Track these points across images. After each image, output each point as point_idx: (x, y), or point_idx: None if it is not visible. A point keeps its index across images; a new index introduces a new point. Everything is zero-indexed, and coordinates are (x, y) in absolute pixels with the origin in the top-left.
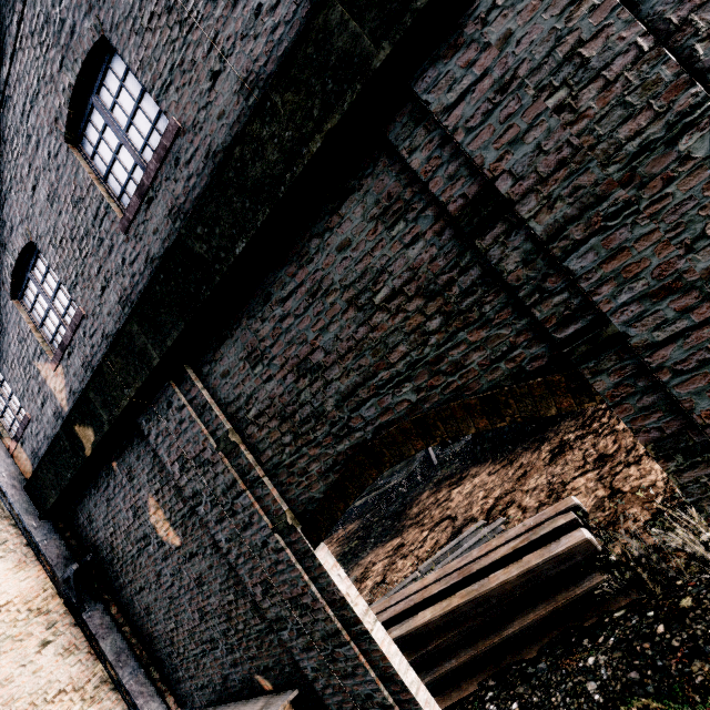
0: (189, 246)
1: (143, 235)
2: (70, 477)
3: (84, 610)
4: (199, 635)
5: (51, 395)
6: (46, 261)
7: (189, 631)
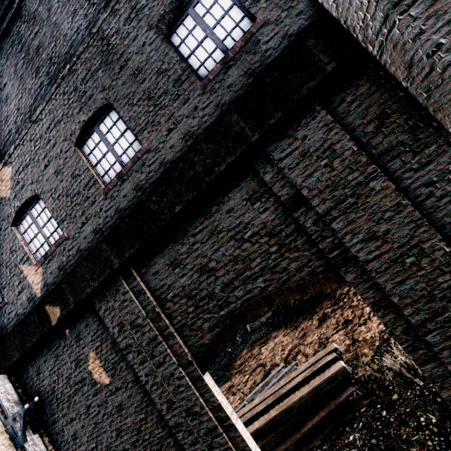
0: (146, 205)
1: (116, 197)
2: (34, 341)
3: (26, 441)
4: (114, 448)
5: (28, 286)
6: (42, 205)
7: (106, 447)
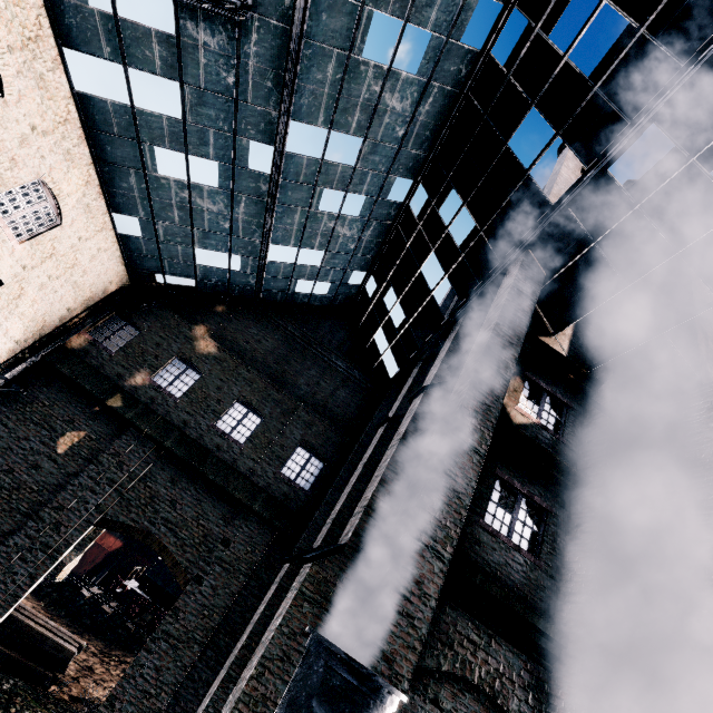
0: (209, 456)
1: (211, 433)
2: (87, 388)
3: None
4: None
5: (131, 374)
6: (196, 377)
7: None
